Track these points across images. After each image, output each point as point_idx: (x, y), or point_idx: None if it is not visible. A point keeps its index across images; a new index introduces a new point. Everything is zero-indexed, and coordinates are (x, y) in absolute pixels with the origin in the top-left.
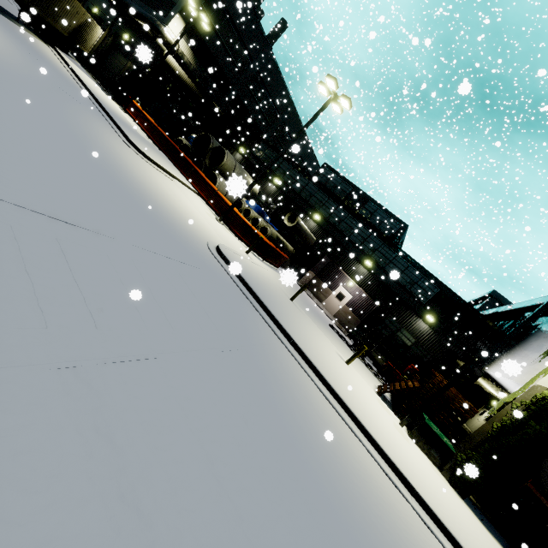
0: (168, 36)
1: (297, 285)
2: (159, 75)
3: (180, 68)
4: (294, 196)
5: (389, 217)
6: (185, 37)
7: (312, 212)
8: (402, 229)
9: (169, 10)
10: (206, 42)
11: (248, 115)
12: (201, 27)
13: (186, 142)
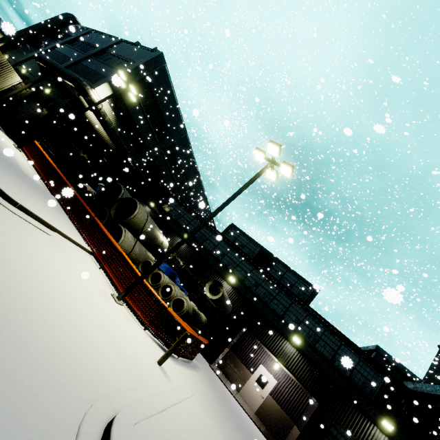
0: (92, 95)
1: (213, 374)
2: (75, 126)
3: (100, 125)
4: (206, 254)
5: (299, 280)
6: (110, 102)
7: (226, 273)
8: (314, 293)
9: (98, 80)
10: (131, 112)
11: (160, 176)
12: (128, 99)
13: (90, 189)
